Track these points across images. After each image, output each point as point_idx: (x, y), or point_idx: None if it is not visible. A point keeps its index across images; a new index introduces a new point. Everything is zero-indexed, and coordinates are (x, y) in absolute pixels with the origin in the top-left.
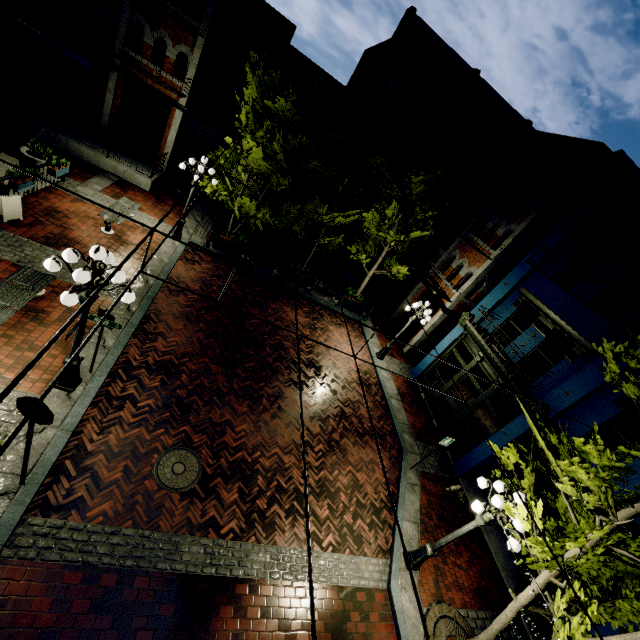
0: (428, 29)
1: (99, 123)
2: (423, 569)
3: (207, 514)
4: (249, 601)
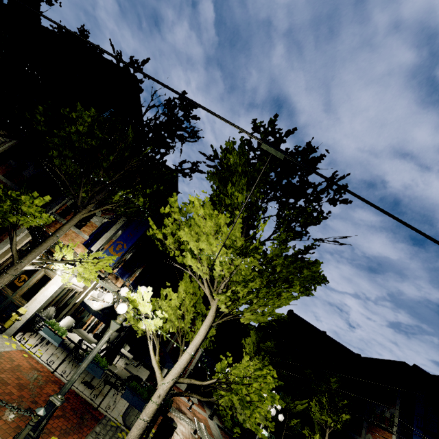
0: (299, 316)
1: None
2: None
3: None
4: None
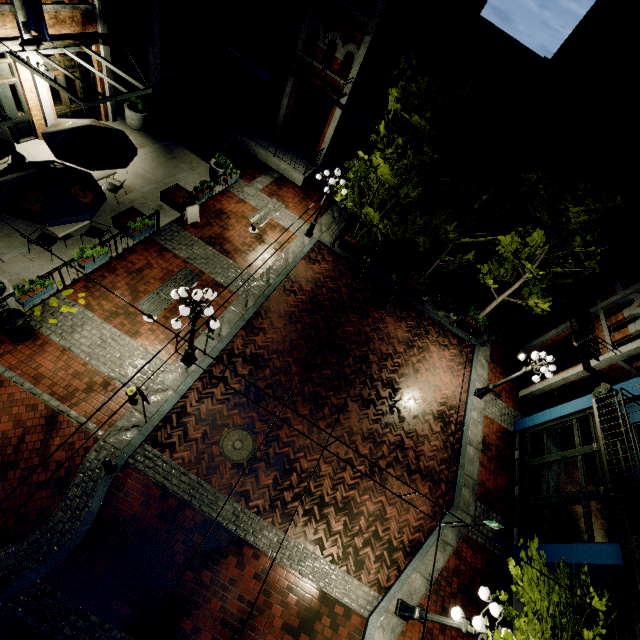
0: None
1: (276, 122)
2: (413, 623)
3: (245, 486)
4: (249, 562)
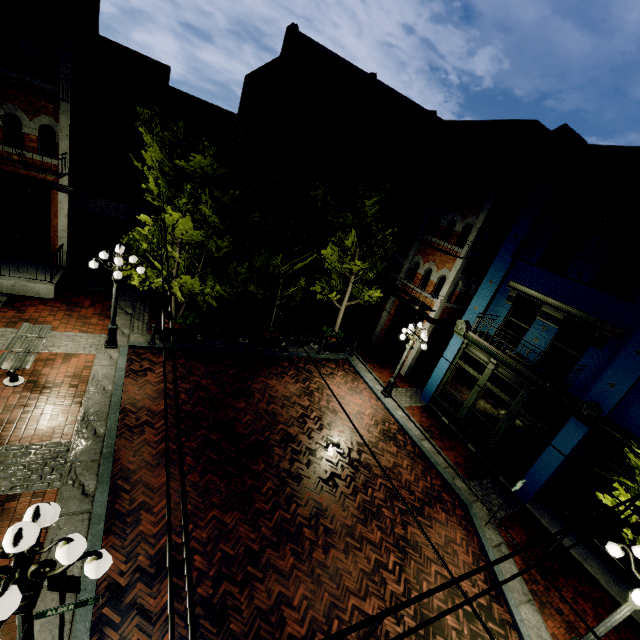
0: (315, 43)
1: None
2: None
3: None
4: None
